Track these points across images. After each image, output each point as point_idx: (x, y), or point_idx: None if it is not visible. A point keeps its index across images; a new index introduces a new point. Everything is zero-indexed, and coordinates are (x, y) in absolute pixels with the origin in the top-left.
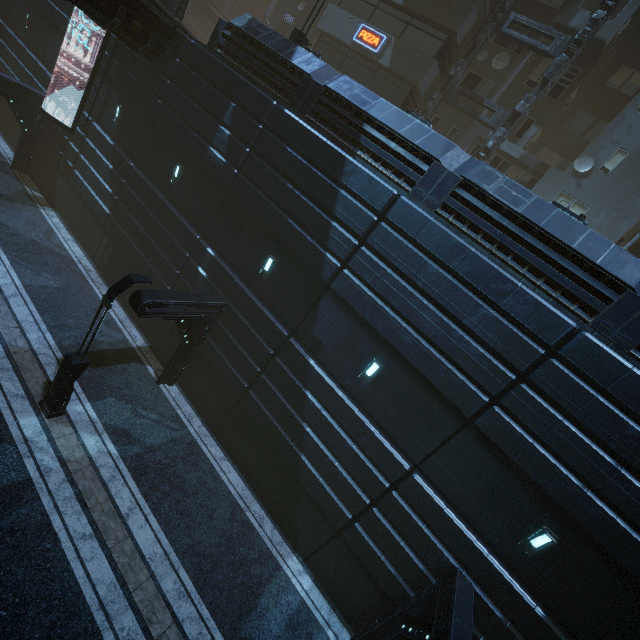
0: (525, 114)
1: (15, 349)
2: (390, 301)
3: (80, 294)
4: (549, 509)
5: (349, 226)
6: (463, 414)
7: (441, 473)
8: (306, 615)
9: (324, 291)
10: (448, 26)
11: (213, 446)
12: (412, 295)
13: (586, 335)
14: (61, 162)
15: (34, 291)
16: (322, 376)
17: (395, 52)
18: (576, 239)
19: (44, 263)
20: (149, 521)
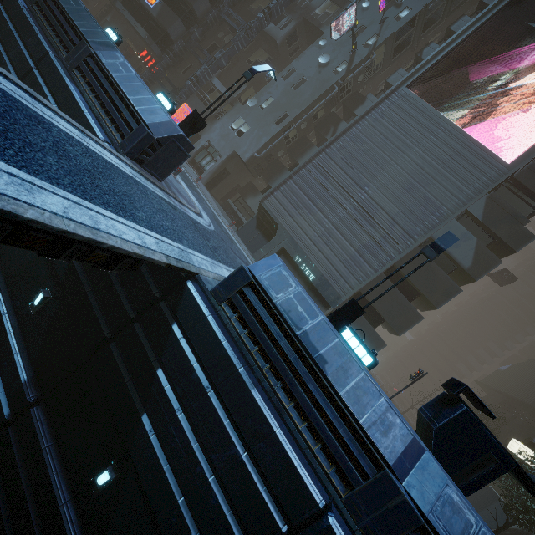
0: (222, 62)
1: None
2: None
3: None
4: None
5: None
6: None
7: None
8: None
9: None
10: (190, 2)
11: None
12: None
13: (50, 54)
14: None
15: None
16: None
17: (161, 10)
18: (82, 22)
19: None
20: None
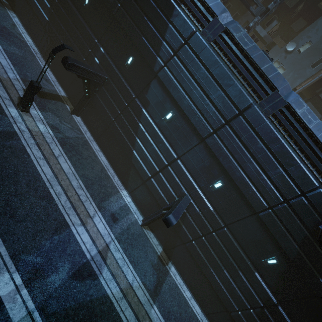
0: (272, 11)
1: (3, 78)
2: (182, 84)
3: (32, 62)
4: (224, 174)
5: (170, 44)
6: (201, 136)
7: (188, 160)
8: (127, 208)
9: (154, 77)
10: None
11: (95, 145)
12: (192, 82)
13: (254, 106)
14: None
15: (9, 54)
16: (147, 117)
17: None
18: (264, 66)
19: (12, 41)
20: (67, 161)
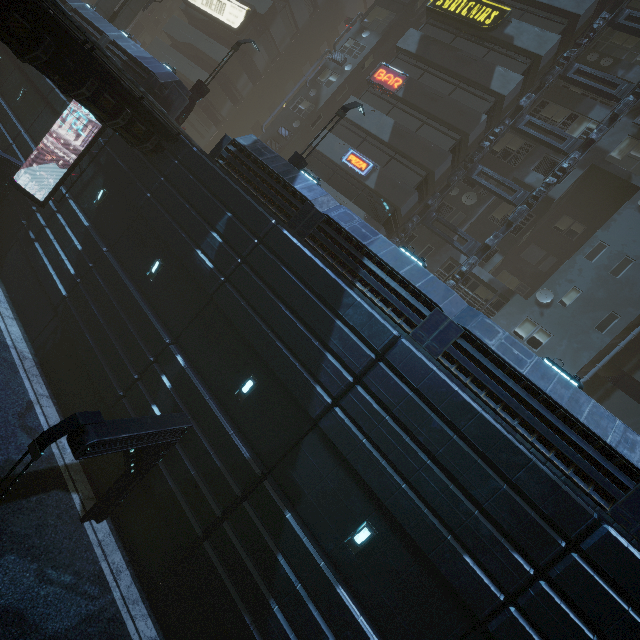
0: (494, 247)
1: None
2: (387, 454)
3: (4, 391)
4: None
5: (344, 361)
6: (474, 613)
7: None
8: None
9: (310, 427)
10: (427, 166)
11: (143, 618)
12: (413, 451)
13: (610, 531)
14: (21, 231)
15: None
16: (300, 536)
17: (380, 178)
18: (582, 411)
19: None
20: None
